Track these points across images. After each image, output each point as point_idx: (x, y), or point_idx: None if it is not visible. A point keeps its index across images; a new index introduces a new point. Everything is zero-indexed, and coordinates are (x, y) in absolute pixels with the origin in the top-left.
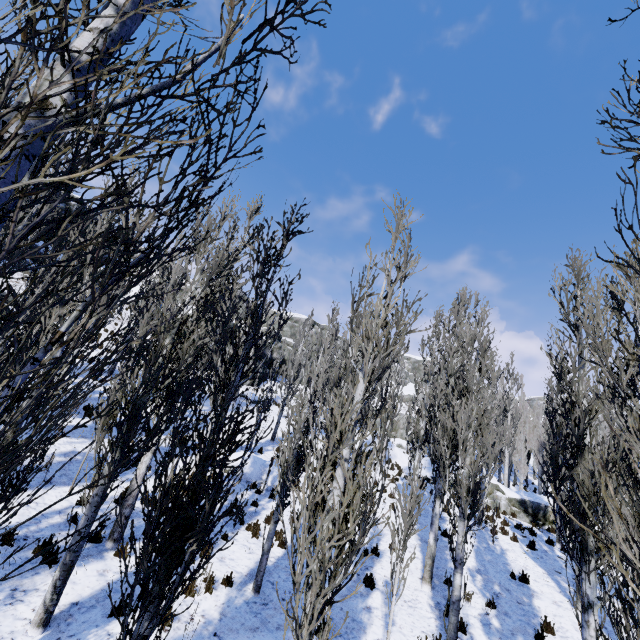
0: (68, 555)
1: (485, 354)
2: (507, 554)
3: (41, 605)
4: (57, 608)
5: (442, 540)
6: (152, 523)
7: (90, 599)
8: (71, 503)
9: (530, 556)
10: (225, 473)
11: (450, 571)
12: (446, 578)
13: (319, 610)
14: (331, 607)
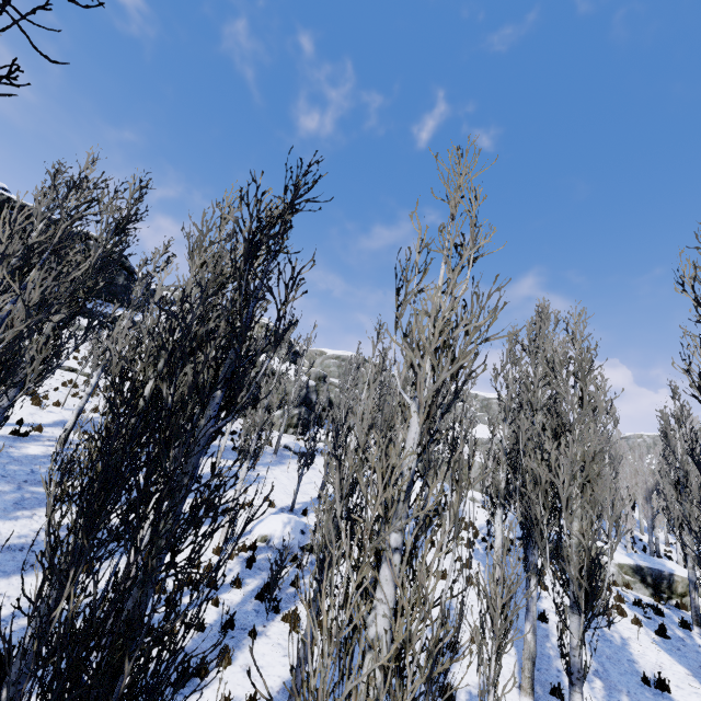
0: (5, 690)
1: (586, 378)
2: (630, 645)
3: None
4: None
5: (540, 627)
6: None
7: None
8: None
9: (662, 647)
10: (260, 543)
11: (557, 674)
12: (553, 687)
13: None
14: None
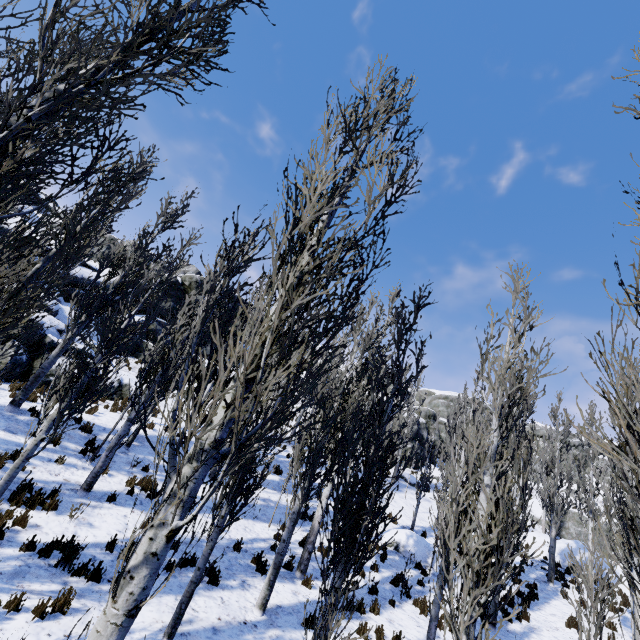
0: (277, 556)
1: None
2: None
3: (261, 592)
4: (268, 604)
5: None
6: (339, 500)
7: (288, 607)
8: (270, 536)
9: None
10: (388, 547)
11: None
12: None
13: (472, 608)
14: (487, 621)
